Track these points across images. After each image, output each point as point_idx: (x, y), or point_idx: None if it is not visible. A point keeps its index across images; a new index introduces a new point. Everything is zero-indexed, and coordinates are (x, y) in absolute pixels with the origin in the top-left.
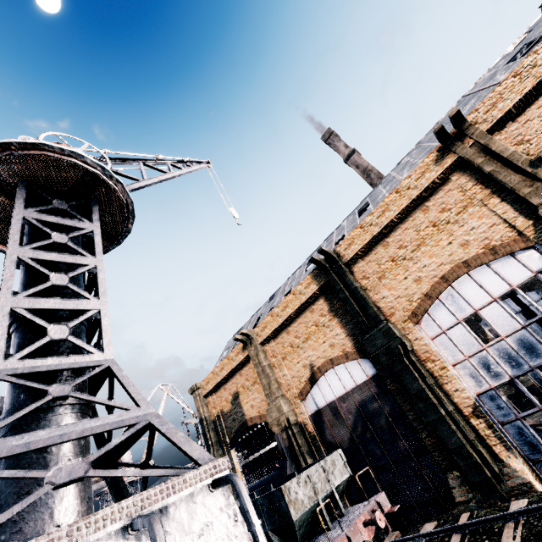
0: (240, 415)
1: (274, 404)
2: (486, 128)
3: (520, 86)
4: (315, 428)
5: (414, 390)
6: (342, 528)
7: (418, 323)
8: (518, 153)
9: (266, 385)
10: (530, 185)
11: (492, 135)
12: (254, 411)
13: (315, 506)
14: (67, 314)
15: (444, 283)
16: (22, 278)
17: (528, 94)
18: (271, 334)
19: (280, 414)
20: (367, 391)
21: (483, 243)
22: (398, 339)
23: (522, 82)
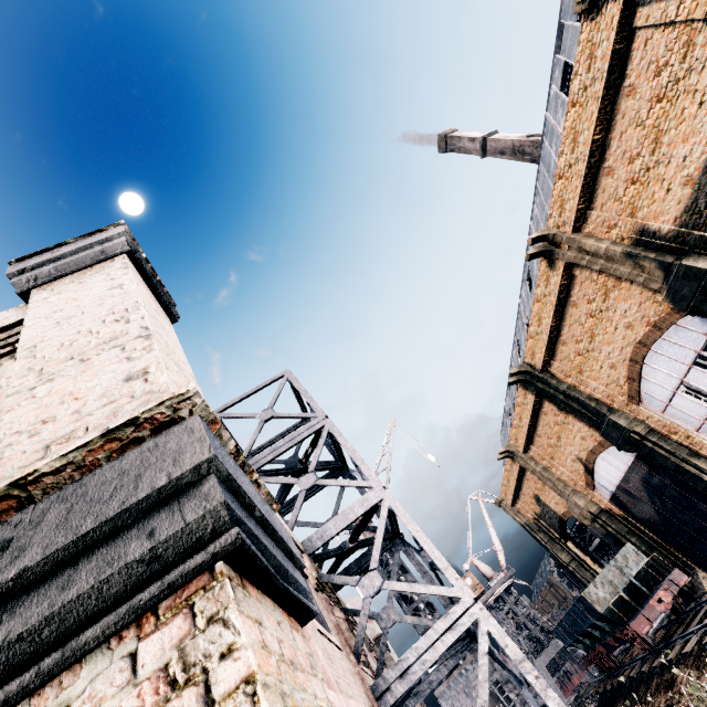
0: (552, 513)
1: (570, 502)
2: (569, 231)
3: (571, 186)
4: (621, 510)
5: (671, 467)
6: (639, 610)
7: (641, 403)
8: (611, 249)
9: (553, 487)
10: (642, 272)
11: (581, 230)
12: (561, 507)
13: (619, 597)
14: (420, 603)
15: (635, 365)
16: (399, 594)
17: (583, 190)
18: (526, 443)
19: (580, 510)
20: (641, 470)
21: (643, 322)
22: (626, 430)
23: (571, 182)
